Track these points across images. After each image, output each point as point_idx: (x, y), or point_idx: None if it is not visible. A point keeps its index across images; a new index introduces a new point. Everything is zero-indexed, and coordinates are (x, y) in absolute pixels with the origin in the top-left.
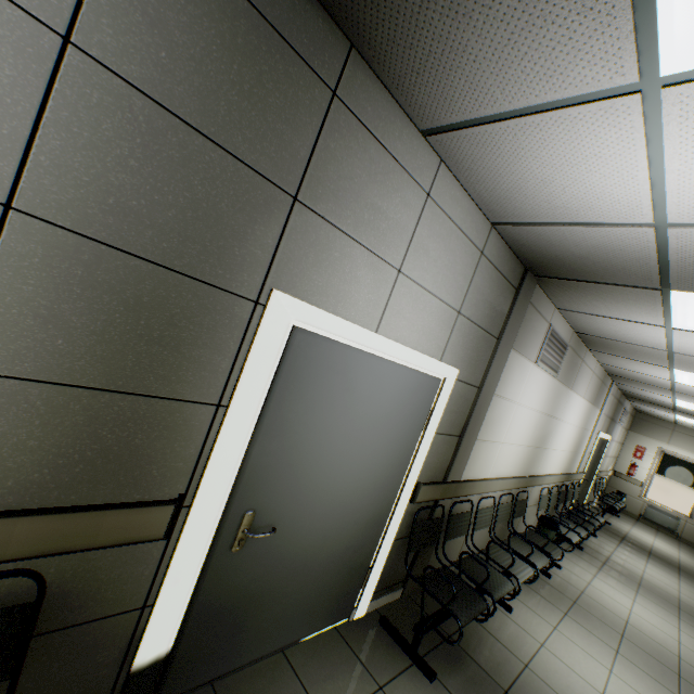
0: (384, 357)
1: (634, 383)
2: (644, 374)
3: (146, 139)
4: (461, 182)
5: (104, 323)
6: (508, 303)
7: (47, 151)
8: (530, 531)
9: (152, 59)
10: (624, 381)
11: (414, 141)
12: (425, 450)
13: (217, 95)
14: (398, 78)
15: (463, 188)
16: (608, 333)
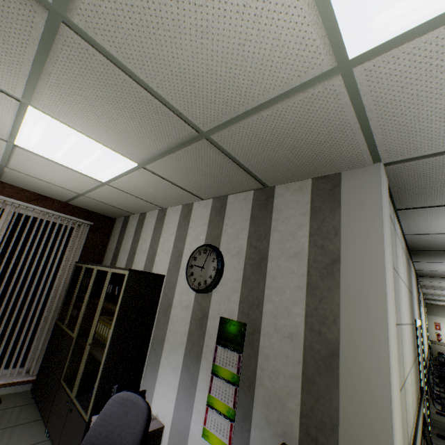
0: (417, 325)
1: (436, 295)
2: (444, 293)
3: (410, 299)
4: (414, 265)
5: (413, 341)
6: (416, 289)
7: (410, 310)
8: (440, 384)
9: (409, 284)
10: (430, 295)
11: (411, 263)
12: (422, 354)
13: (409, 283)
14: (417, 258)
15: (412, 265)
16: (437, 285)
